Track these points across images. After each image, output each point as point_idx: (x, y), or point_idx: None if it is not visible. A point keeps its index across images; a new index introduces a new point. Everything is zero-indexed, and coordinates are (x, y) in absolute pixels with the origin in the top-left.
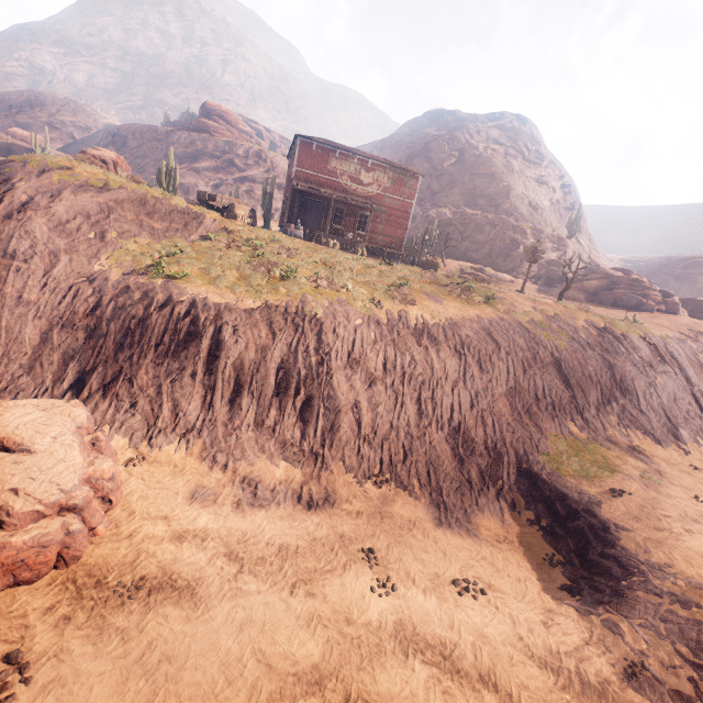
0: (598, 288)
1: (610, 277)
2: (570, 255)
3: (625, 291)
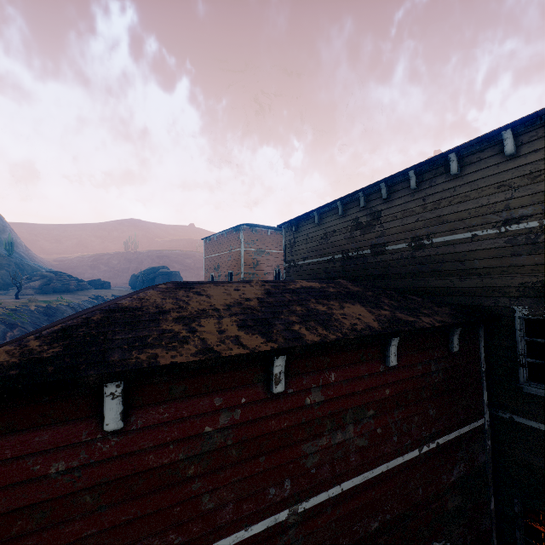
0: (41, 285)
1: (47, 277)
2: (15, 266)
3: (58, 284)
